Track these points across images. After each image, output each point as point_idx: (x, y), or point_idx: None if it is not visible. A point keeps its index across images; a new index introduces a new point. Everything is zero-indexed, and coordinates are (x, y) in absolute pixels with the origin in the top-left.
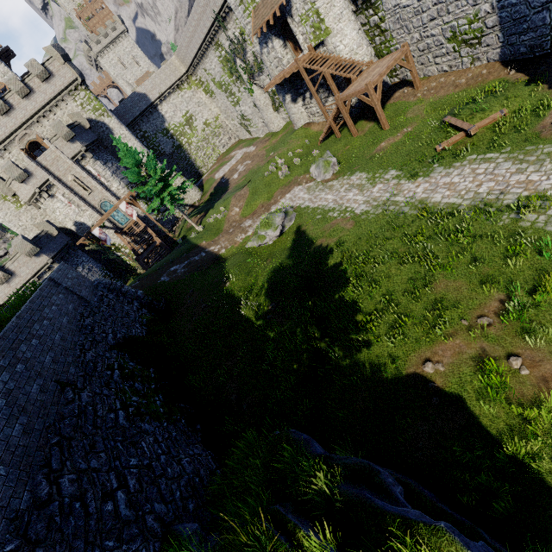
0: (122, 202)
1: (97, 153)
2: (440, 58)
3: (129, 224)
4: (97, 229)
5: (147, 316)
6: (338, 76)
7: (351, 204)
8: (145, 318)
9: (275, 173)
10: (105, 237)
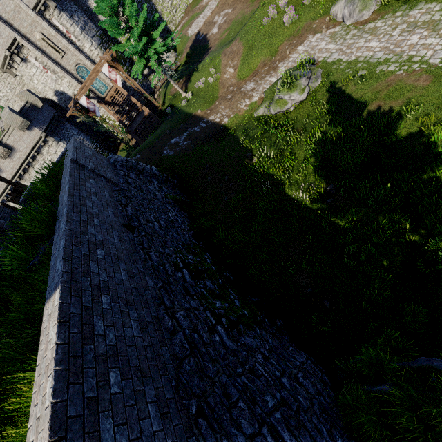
0: (104, 64)
1: (59, 1)
2: None
3: (110, 93)
4: (84, 99)
5: (170, 195)
6: None
7: (419, 52)
8: (170, 198)
9: (276, 20)
10: (93, 107)
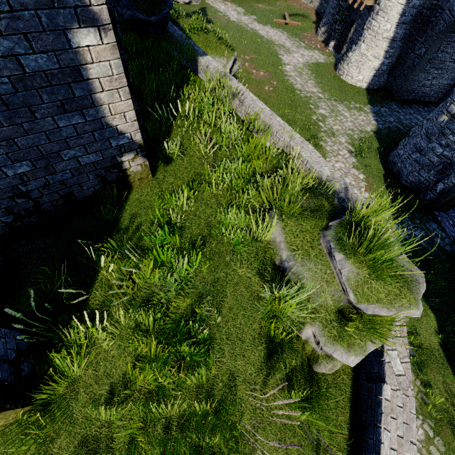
0: None
1: None
2: None
3: None
4: None
5: None
6: None
7: (230, 16)
8: None
9: None
10: None
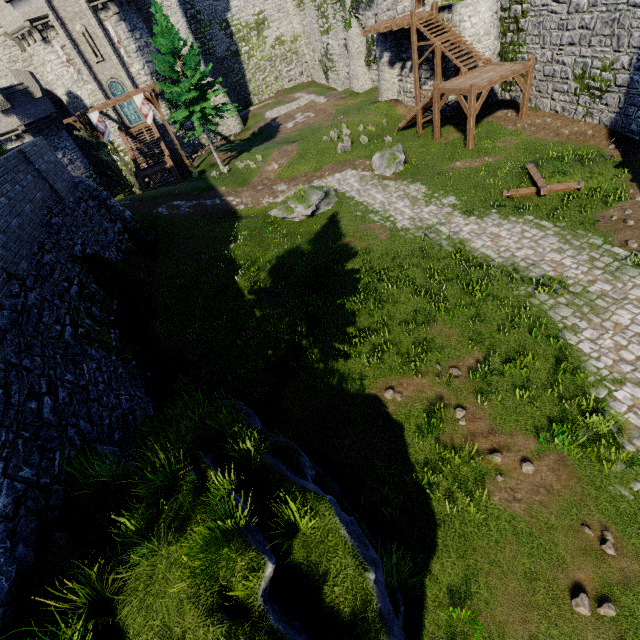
0: (140, 93)
1: (125, 10)
2: (558, 94)
3: (140, 126)
4: (97, 115)
5: (128, 243)
6: (450, 59)
7: (396, 215)
8: (125, 245)
9: (335, 143)
10: (104, 129)
